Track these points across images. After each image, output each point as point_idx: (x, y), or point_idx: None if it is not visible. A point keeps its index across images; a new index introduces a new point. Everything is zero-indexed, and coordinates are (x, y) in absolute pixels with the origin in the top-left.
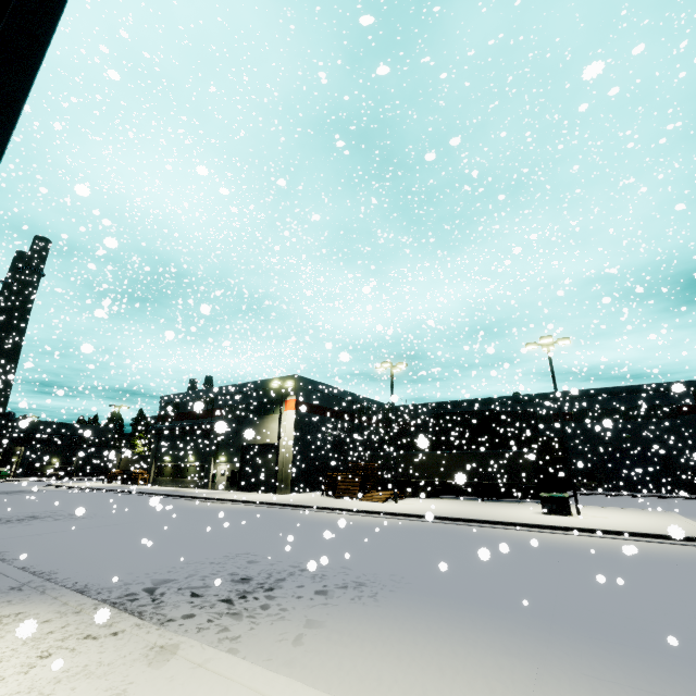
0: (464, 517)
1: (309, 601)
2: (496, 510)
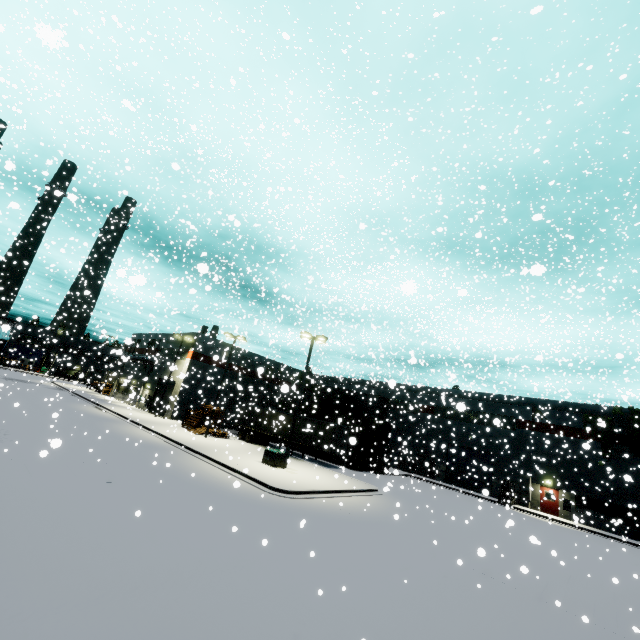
0: (193, 447)
1: None
2: (246, 454)
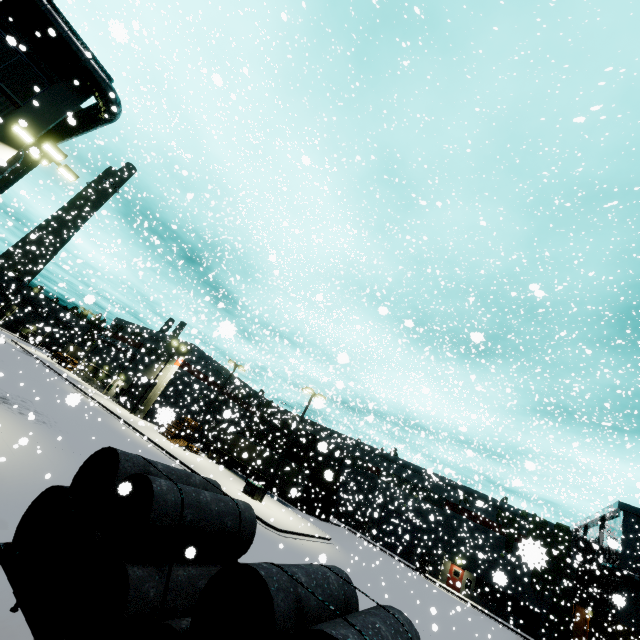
0: (187, 464)
1: (10, 410)
2: (225, 479)
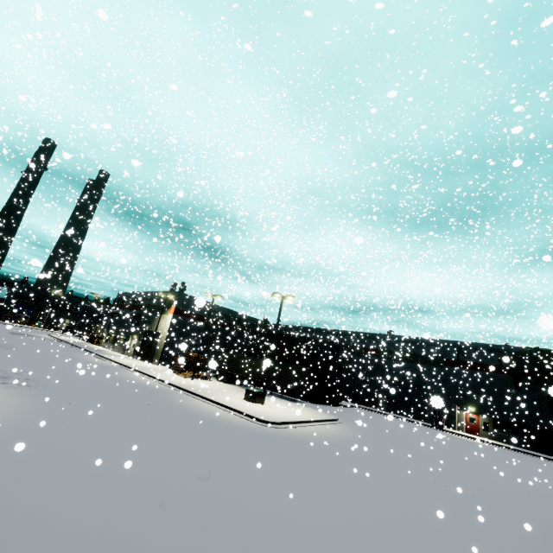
0: (188, 389)
1: None
2: (229, 393)
